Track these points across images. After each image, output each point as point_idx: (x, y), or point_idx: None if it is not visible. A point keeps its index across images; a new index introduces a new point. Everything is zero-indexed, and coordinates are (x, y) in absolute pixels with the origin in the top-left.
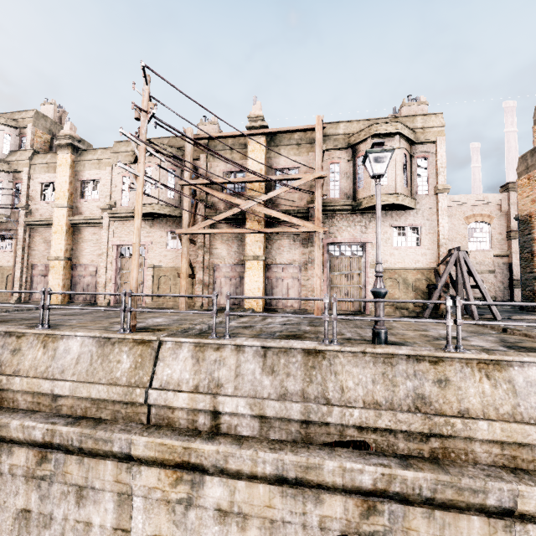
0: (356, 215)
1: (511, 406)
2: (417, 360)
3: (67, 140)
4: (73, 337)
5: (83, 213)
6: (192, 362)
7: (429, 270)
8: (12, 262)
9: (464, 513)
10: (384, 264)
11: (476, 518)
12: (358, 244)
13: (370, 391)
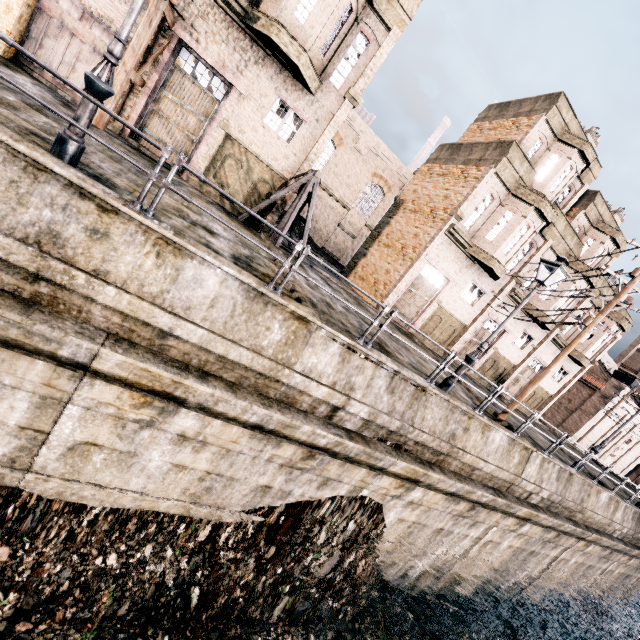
0: (245, 35)
1: (160, 290)
2: (81, 195)
3: None
4: None
5: None
6: None
7: (280, 178)
8: None
9: (30, 356)
10: (239, 134)
11: (42, 363)
12: (223, 81)
13: None
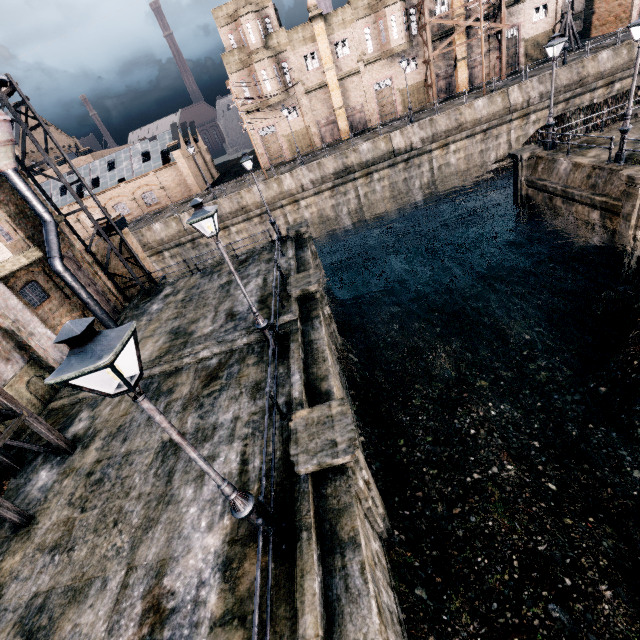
0: (514, 8)
1: (597, 66)
2: (577, 64)
3: (317, 10)
4: (478, 101)
5: (343, 70)
6: (519, 91)
7: (549, 32)
8: (305, 125)
9: (586, 95)
10: (528, 36)
11: (588, 94)
12: (514, 28)
13: (567, 77)
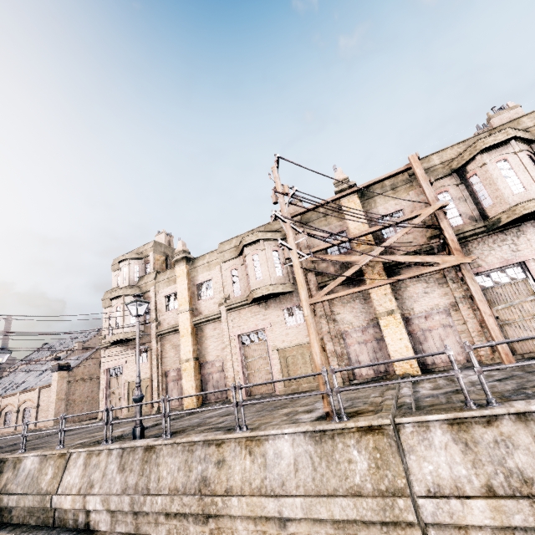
0: (495, 235)
1: None
2: None
3: (181, 254)
4: (278, 435)
5: (202, 313)
6: (458, 448)
7: None
8: (150, 373)
9: None
10: None
11: None
12: (513, 266)
13: None
